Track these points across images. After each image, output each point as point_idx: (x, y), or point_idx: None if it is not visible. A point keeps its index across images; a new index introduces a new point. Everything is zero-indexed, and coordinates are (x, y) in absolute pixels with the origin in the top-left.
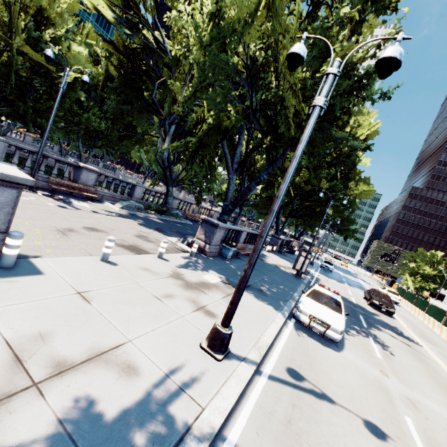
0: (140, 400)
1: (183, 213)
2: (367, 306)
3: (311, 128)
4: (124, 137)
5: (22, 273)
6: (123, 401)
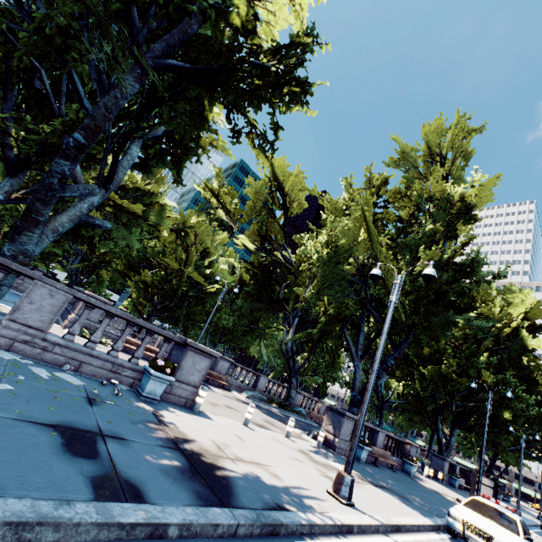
0: (285, 489)
1: (307, 412)
2: None
3: (390, 314)
4: (247, 332)
5: (204, 416)
6: (276, 484)
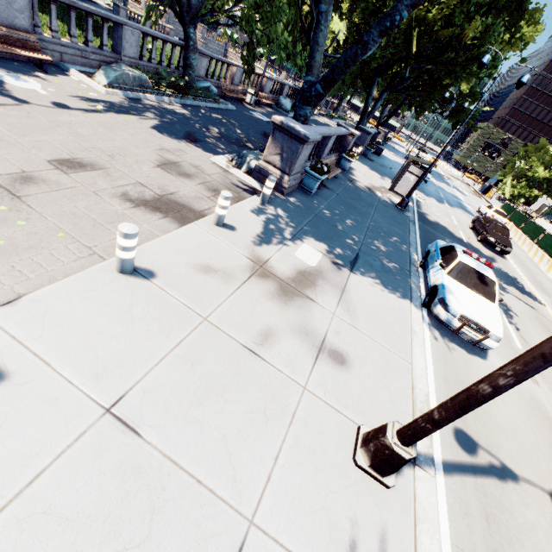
0: None
1: (216, 85)
2: (477, 245)
3: None
4: None
5: None
6: None
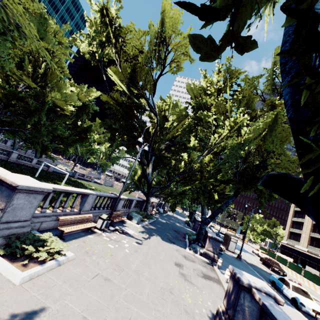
0: None
1: None
2: (272, 273)
3: None
4: (76, 140)
5: None
6: None
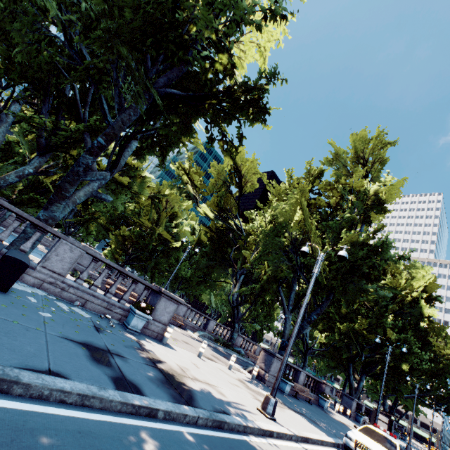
0: (228, 402)
1: (245, 352)
2: None
3: (312, 282)
4: (201, 282)
5: (170, 347)
6: (221, 398)
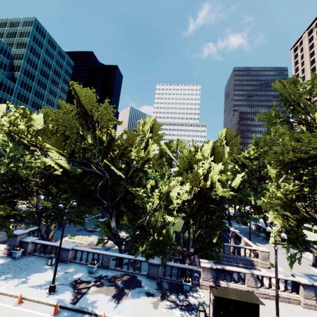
0: None
1: None
2: None
3: None
4: None
5: None
6: None
